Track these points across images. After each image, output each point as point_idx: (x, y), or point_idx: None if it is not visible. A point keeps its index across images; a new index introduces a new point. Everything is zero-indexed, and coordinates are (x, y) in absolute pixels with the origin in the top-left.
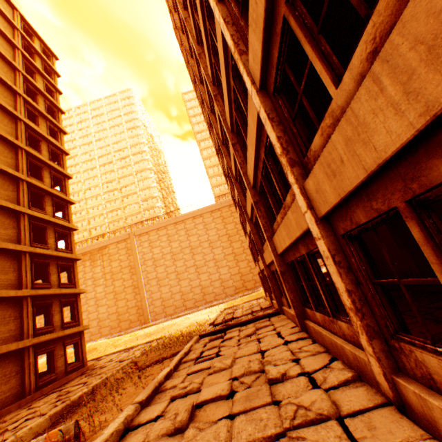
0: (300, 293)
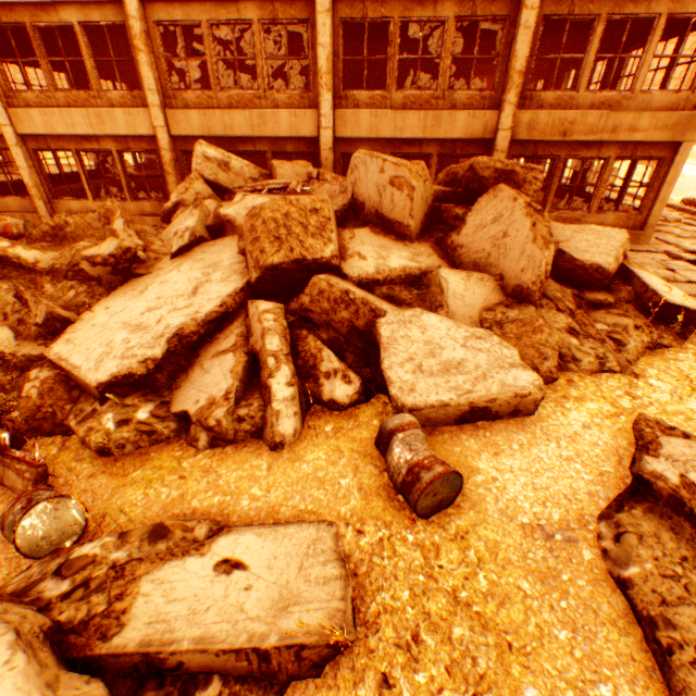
0: (97, 163)
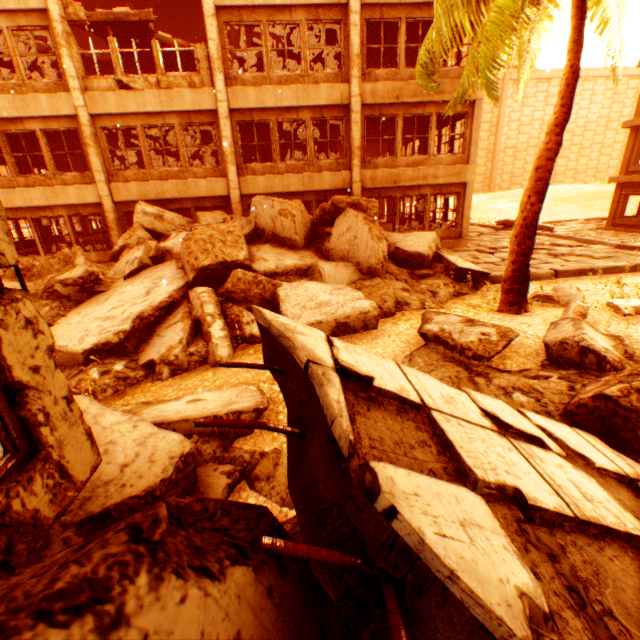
0: None
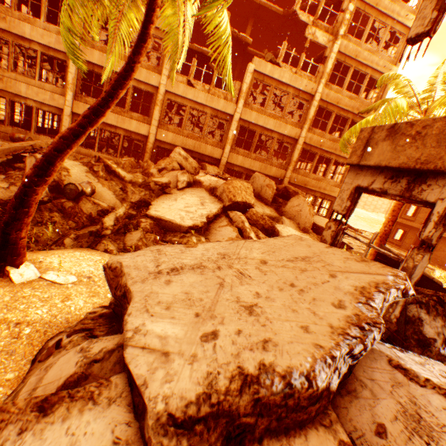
0: None
